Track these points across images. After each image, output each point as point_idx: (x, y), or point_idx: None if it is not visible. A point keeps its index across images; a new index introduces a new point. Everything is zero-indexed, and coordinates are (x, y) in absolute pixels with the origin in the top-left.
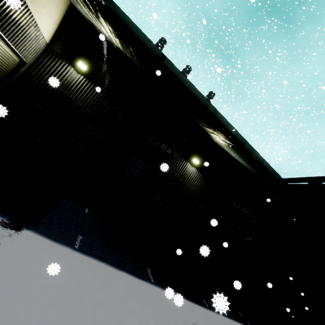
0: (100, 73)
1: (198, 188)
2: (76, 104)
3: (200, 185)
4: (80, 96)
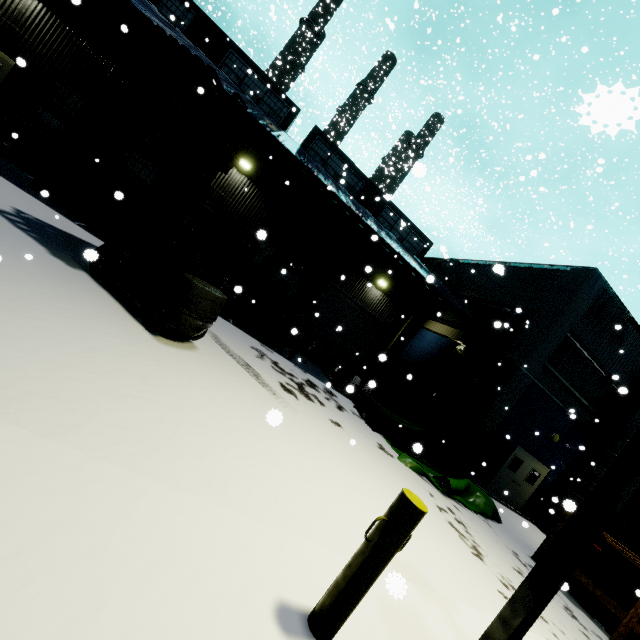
0: (70, 1)
1: (253, 211)
2: (36, 51)
3: (256, 207)
4: (42, 37)
